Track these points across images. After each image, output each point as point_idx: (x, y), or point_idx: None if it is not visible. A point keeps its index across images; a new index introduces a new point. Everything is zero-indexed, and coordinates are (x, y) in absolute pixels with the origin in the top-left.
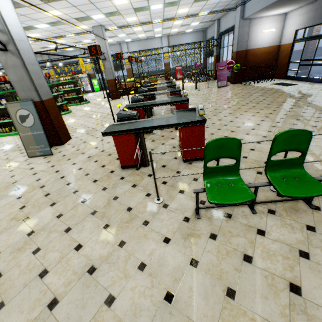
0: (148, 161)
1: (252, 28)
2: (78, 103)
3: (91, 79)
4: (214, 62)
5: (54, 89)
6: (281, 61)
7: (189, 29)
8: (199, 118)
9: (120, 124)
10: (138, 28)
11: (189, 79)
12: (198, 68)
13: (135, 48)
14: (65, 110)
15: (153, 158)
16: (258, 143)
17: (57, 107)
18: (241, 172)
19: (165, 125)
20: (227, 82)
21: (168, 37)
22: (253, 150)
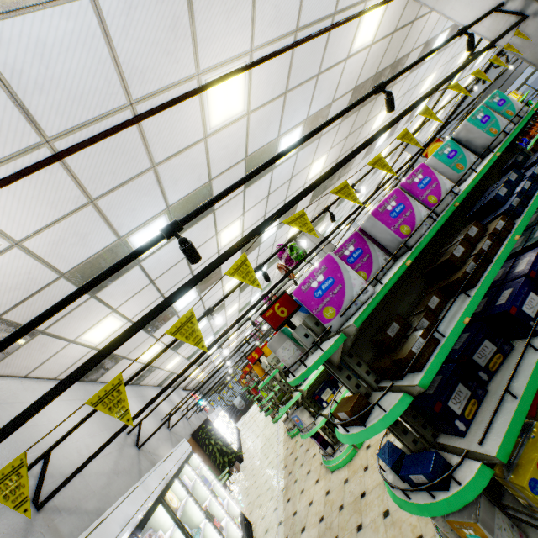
0: None
1: None
2: None
3: None
4: None
5: None
6: None
7: None
8: None
9: None
10: None
11: None
12: None
13: None
14: None
15: None
16: None
17: None
18: None
19: None
20: None
21: None
22: None
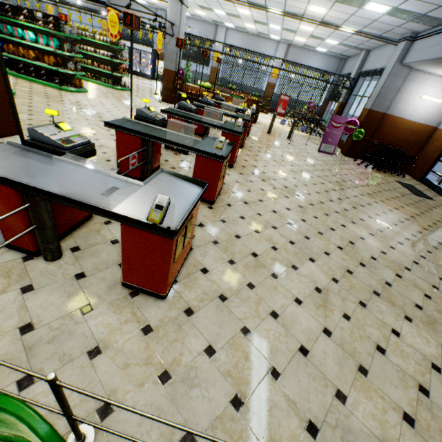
0: (56, 251)
1: (408, 85)
2: (110, 85)
3: (156, 59)
4: (335, 111)
5: (67, 45)
6: (427, 153)
7: (323, 47)
8: (182, 215)
9: (23, 153)
10: (244, 10)
11: (283, 120)
12: (312, 110)
13: (235, 41)
14: (75, 85)
15: (85, 244)
16: (298, 301)
17: (0, 68)
18: (204, 378)
19: (82, 202)
20: (338, 148)
21: (289, 46)
22: (275, 316)
